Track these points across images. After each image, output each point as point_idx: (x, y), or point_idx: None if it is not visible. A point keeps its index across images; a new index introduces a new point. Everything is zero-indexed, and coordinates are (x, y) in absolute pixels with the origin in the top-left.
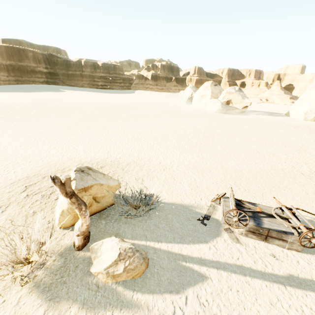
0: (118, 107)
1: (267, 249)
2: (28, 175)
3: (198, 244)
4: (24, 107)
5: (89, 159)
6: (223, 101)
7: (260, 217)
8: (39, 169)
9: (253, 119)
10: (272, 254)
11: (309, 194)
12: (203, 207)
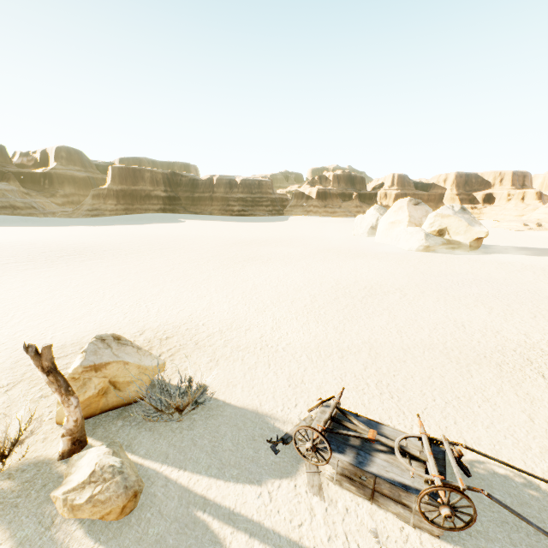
0: (249, 243)
1: (370, 518)
2: (66, 343)
3: (242, 485)
4: (117, 246)
5: (158, 324)
6: (431, 231)
7: (372, 450)
8: (83, 334)
9: (490, 262)
10: (375, 530)
11: (536, 420)
12: (290, 420)
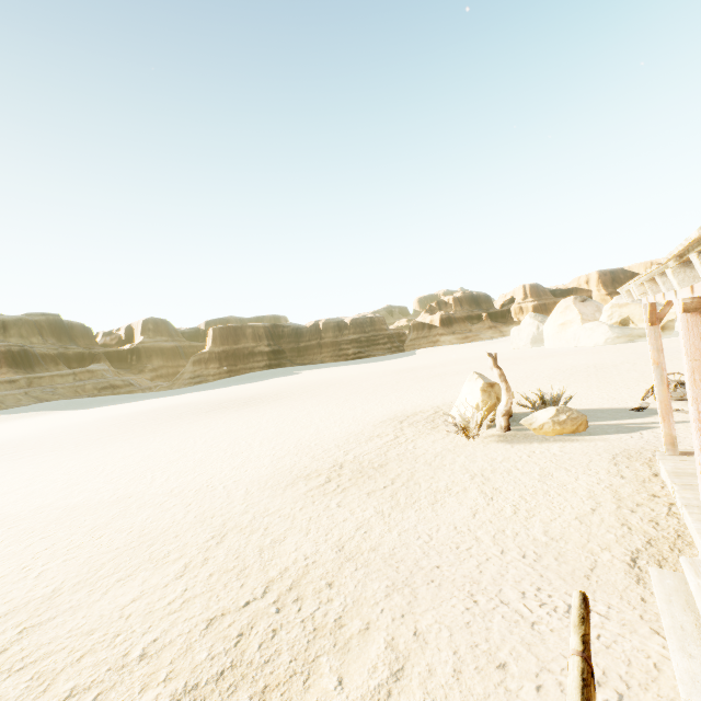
0: (411, 370)
1: None
2: (388, 418)
3: (638, 419)
4: (280, 391)
5: (440, 404)
6: (611, 323)
7: None
8: (392, 414)
9: None
10: None
11: None
12: (632, 405)
